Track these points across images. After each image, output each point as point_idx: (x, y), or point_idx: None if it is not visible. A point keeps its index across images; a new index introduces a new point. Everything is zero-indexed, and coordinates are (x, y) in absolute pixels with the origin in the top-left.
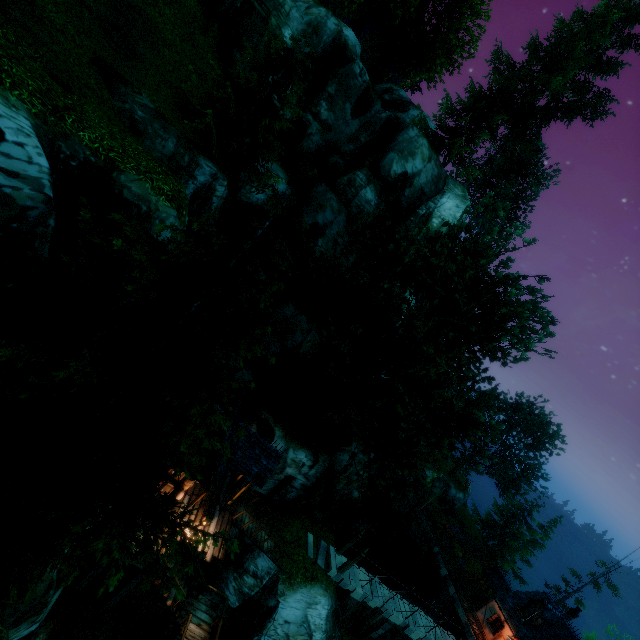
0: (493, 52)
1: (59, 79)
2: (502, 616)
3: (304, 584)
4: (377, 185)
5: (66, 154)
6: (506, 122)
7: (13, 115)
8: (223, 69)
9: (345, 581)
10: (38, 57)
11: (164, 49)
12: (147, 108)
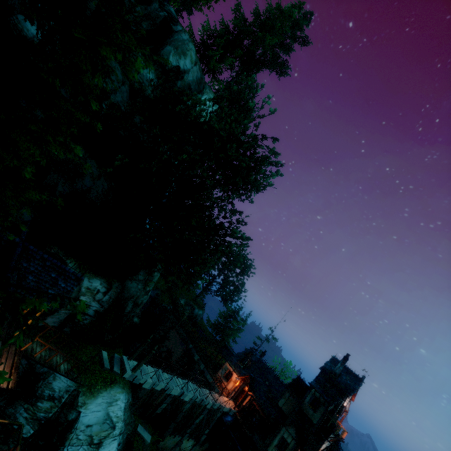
0: (236, 4)
1: None
2: (231, 369)
3: (104, 389)
4: (157, 69)
5: None
6: (240, 59)
7: None
8: None
9: (138, 377)
10: None
11: None
12: None
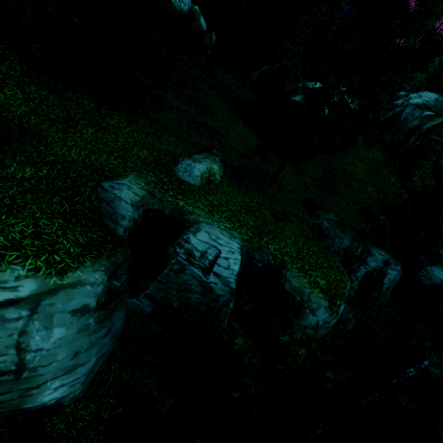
0: None
1: (276, 216)
2: None
3: None
4: None
5: (257, 259)
6: None
7: (230, 242)
8: (402, 184)
9: None
10: (269, 207)
11: (355, 184)
12: (331, 220)
